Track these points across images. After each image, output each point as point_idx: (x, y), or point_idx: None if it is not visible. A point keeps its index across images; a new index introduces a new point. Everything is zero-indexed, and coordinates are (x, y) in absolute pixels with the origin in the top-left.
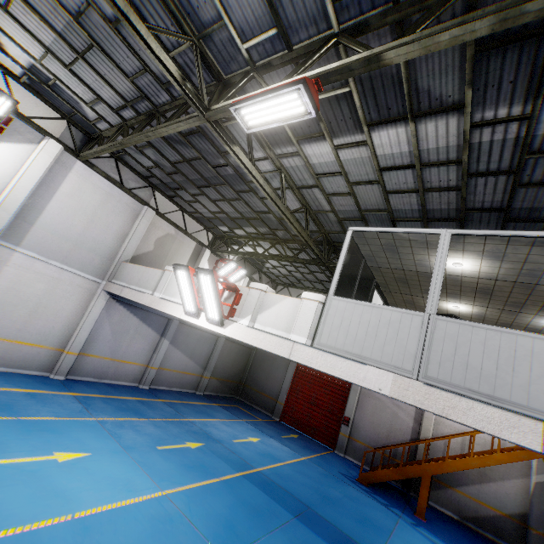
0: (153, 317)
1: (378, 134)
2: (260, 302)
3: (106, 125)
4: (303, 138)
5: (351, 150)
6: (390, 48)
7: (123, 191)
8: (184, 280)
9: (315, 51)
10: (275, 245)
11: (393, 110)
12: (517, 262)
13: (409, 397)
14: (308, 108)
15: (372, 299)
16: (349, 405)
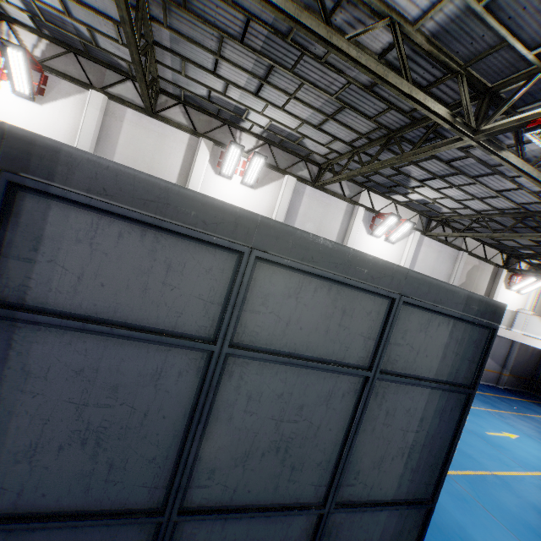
0: None
1: None
2: None
3: (454, 214)
4: None
5: None
6: None
7: (447, 245)
8: None
9: None
10: None
11: None
12: None
13: None
14: None
15: None
16: None
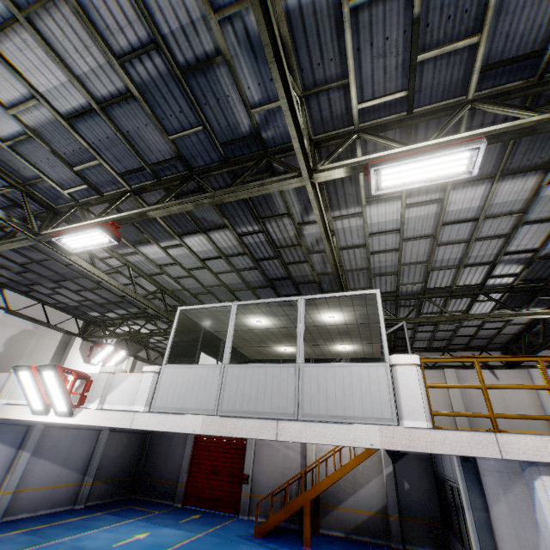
0: (6, 429)
1: (188, 240)
2: (109, 383)
3: None
4: (136, 244)
5: (175, 249)
6: (152, 209)
7: None
8: (28, 379)
9: (116, 200)
10: (149, 322)
11: (189, 227)
12: (284, 315)
13: (211, 430)
14: (111, 239)
15: (200, 360)
16: (247, 462)
